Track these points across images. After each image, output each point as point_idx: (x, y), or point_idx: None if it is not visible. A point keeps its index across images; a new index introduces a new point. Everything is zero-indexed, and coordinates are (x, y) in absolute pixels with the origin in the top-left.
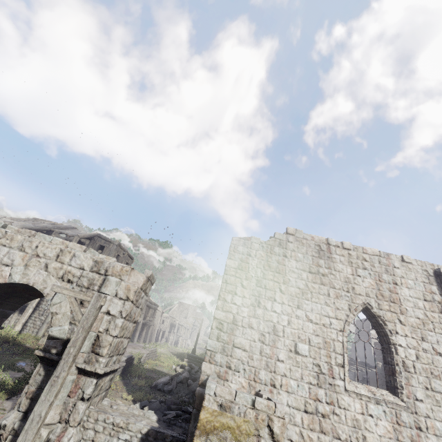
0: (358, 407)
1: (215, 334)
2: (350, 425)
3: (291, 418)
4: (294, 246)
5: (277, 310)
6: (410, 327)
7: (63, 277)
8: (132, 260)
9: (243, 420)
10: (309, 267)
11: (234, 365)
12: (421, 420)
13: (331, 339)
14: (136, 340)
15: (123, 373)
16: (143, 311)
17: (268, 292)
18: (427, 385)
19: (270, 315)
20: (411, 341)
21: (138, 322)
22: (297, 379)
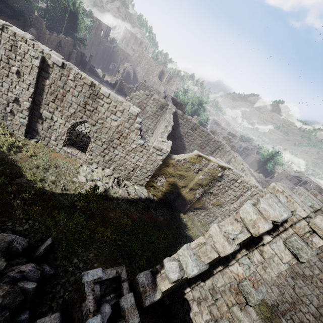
0: None
1: None
2: None
3: None
4: None
5: None
6: None
7: (288, 187)
8: None
9: None
10: None
11: None
12: None
13: None
14: None
15: None
16: None
17: None
18: None
19: None
20: None
21: None
22: None
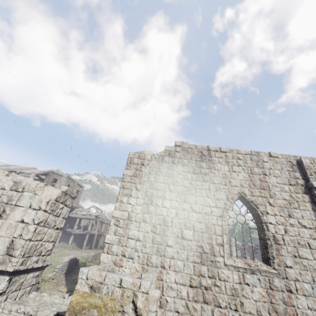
0: (236, 278)
1: (113, 230)
2: (229, 294)
3: (178, 293)
4: (181, 155)
5: (167, 205)
6: (278, 207)
7: None
8: (82, 188)
9: (110, 299)
10: (193, 169)
11: (128, 253)
12: (291, 283)
13: (212, 224)
14: (93, 247)
15: (68, 271)
16: (97, 225)
17: (159, 192)
18: (295, 254)
19: (160, 210)
20: (280, 218)
21: (93, 234)
22: (183, 260)
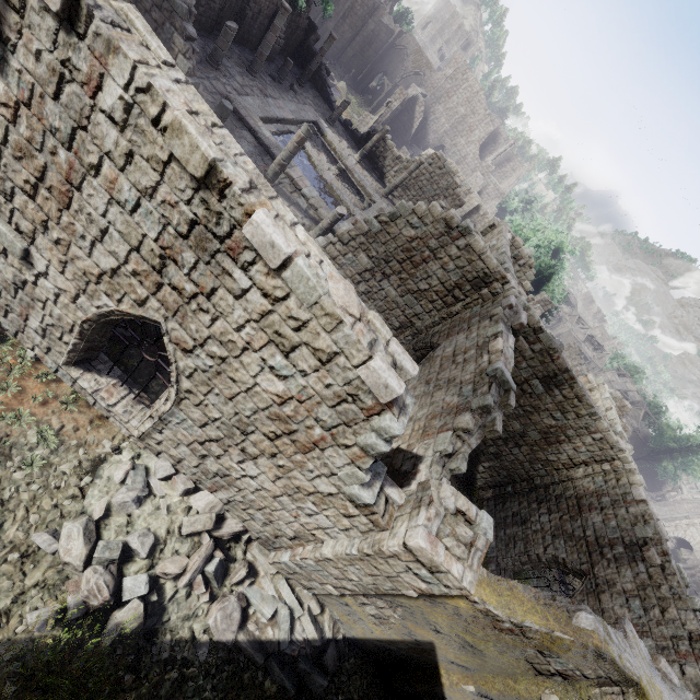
0: None
1: None
2: None
3: None
4: None
5: None
6: None
7: None
8: None
9: None
10: None
11: None
12: None
13: None
14: None
15: None
16: None
17: None
18: None
19: None
20: None
21: None
22: None
